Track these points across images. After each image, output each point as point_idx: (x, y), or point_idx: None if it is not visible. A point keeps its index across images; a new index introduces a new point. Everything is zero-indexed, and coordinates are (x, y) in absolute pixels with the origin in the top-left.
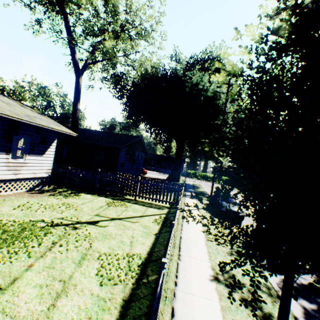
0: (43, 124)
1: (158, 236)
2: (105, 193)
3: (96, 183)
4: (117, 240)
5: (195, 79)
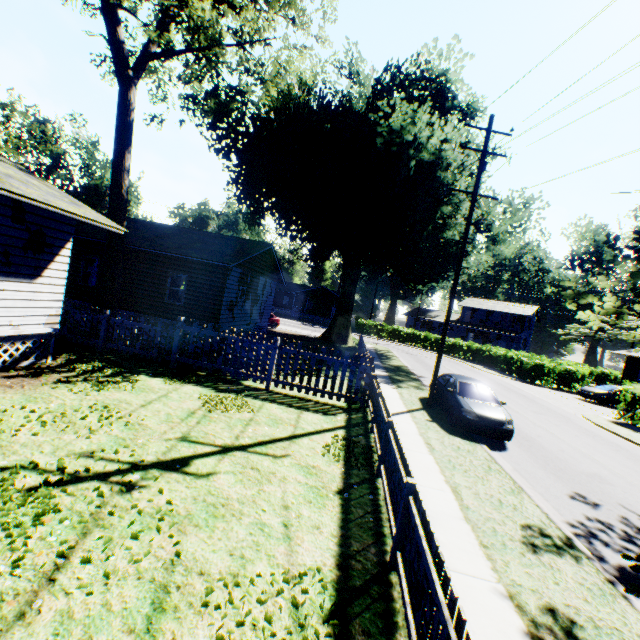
0: (32, 195)
1: (348, 499)
2: (195, 373)
3: (173, 350)
4: (249, 523)
5: (400, 119)
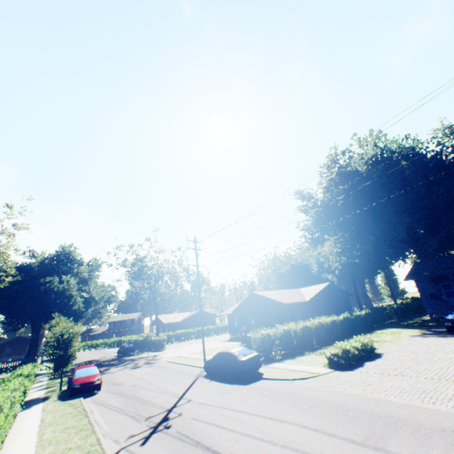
0: None
1: None
2: None
3: None
4: None
5: (49, 284)
